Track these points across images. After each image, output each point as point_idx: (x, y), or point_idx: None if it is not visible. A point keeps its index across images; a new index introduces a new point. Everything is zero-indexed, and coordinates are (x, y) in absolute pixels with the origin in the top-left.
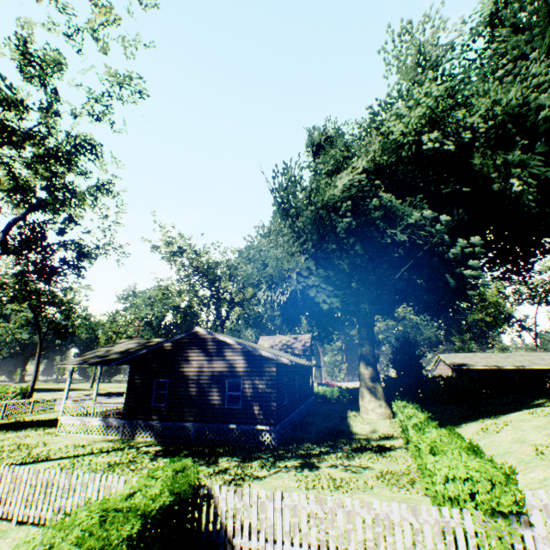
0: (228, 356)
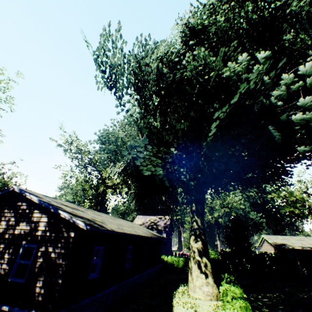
0: (34, 217)
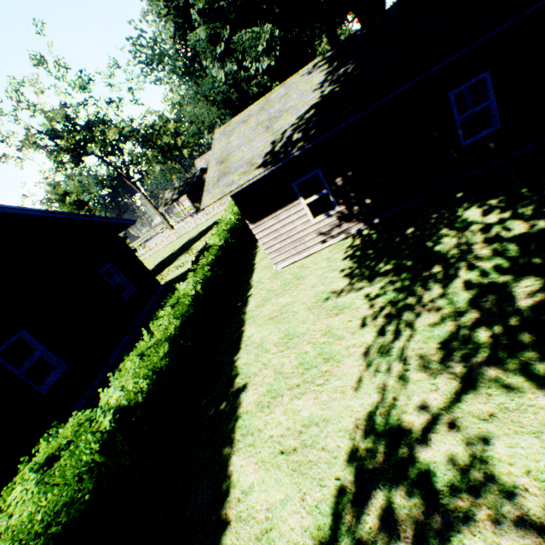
0: None
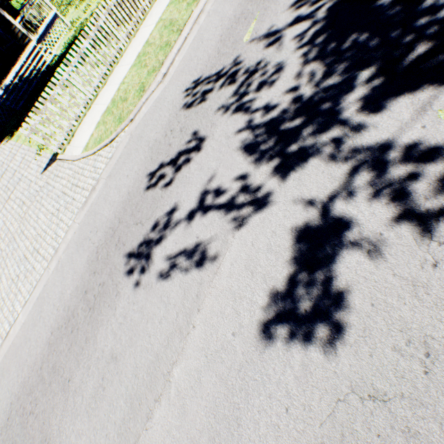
0: None
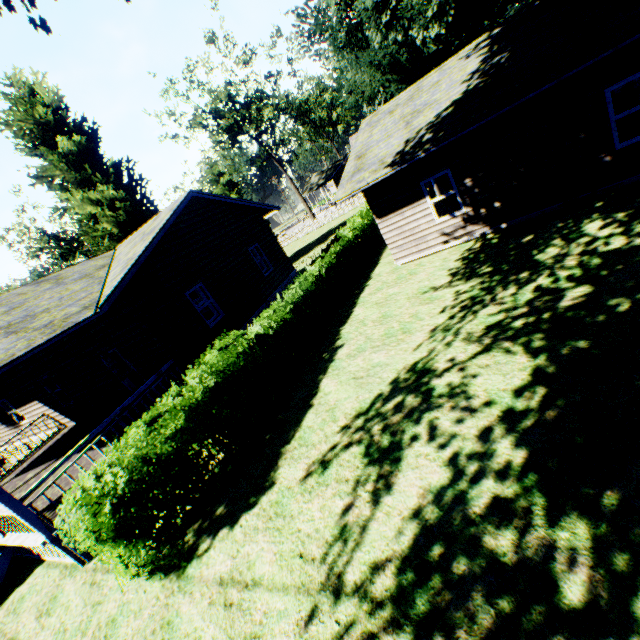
0: None
